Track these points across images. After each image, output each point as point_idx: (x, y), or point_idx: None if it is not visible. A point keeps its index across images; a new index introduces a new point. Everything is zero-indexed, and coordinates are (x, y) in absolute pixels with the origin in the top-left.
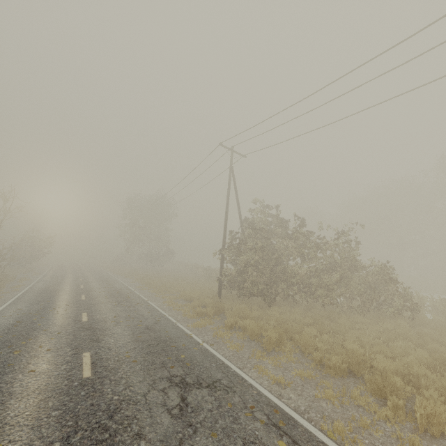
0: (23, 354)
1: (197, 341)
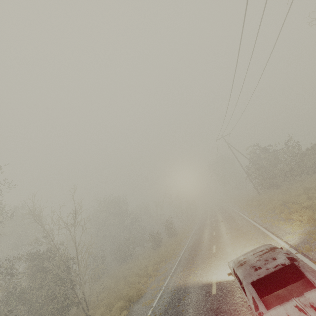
0: (204, 228)
1: (238, 213)
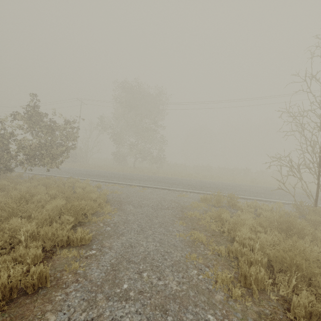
0: None
1: None
